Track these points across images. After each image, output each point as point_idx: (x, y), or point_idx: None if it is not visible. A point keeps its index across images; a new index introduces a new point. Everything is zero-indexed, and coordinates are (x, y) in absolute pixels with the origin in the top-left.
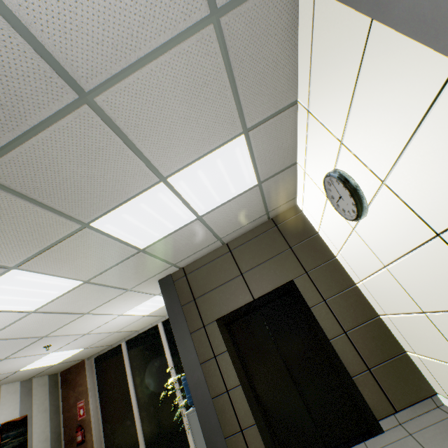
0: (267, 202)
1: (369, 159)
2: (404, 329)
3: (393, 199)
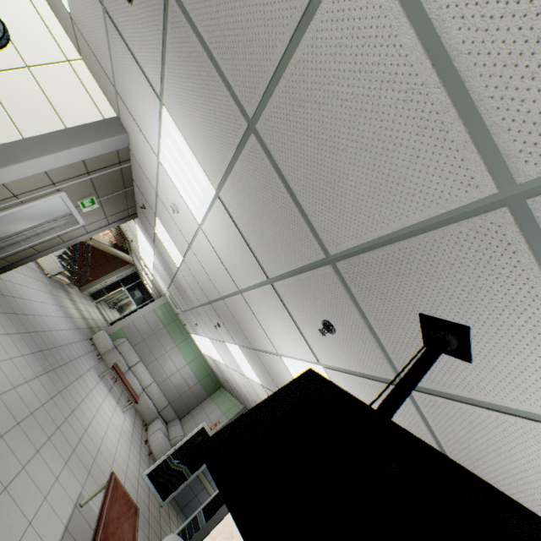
0: None
1: (4, 78)
2: None
3: None
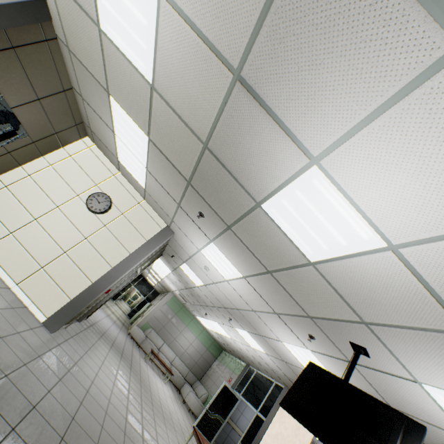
0: (102, 142)
1: (114, 224)
2: (5, 199)
3: (99, 228)
